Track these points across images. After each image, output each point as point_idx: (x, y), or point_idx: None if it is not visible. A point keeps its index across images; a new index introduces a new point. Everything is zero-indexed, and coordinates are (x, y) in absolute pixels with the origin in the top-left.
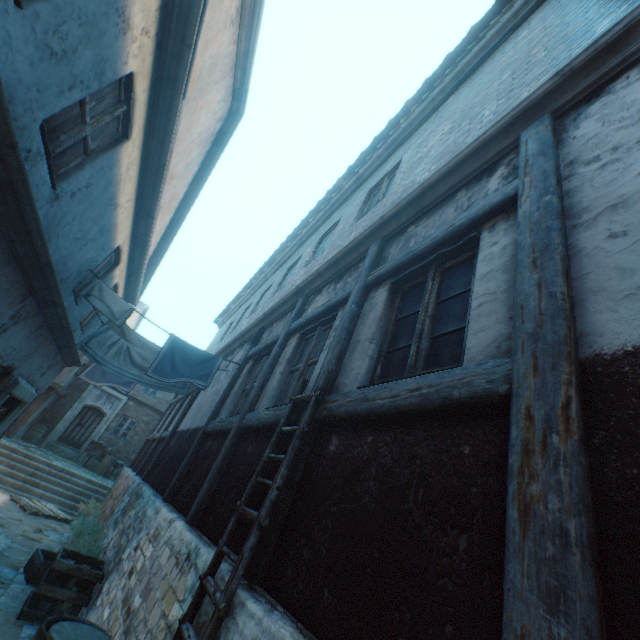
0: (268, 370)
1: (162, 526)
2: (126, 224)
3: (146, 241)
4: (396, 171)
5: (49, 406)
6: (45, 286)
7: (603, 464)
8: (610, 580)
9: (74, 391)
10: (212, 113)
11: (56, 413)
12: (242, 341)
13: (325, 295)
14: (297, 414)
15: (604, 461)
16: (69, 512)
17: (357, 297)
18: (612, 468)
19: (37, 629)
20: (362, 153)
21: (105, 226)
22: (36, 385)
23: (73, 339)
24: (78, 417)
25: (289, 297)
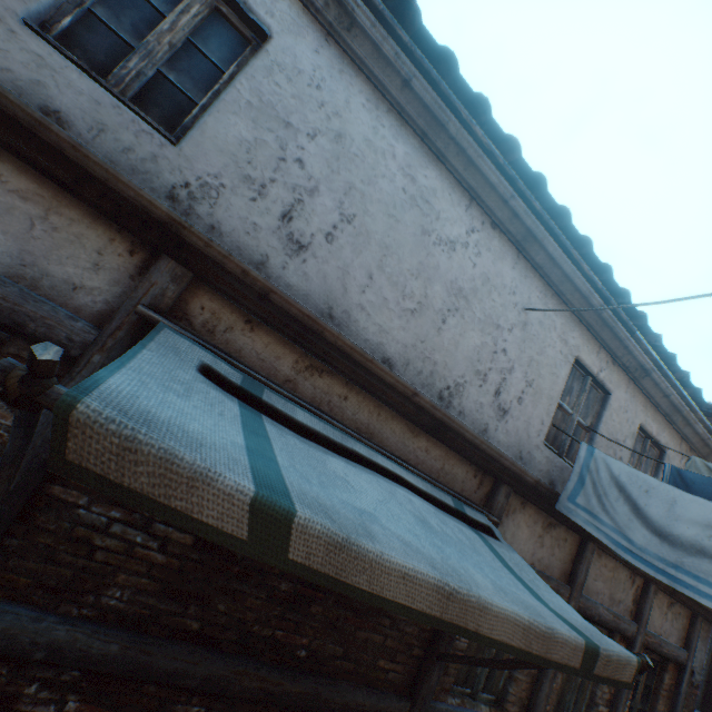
0: None
1: None
2: None
3: None
4: None
5: None
6: None
7: (710, 670)
8: (706, 684)
9: None
10: None
11: None
12: None
13: None
14: None
15: (710, 670)
16: None
17: None
18: (711, 671)
19: None
20: None
21: None
22: None
23: None
24: None
25: None
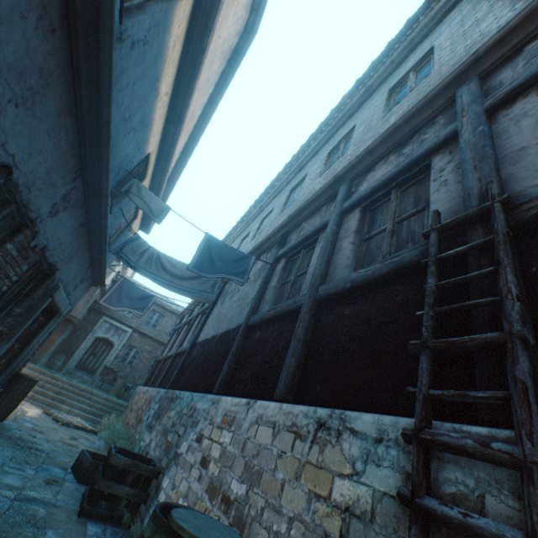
0: (330, 246)
1: (234, 411)
2: (158, 126)
3: (170, 155)
4: (424, 62)
5: (67, 338)
6: (96, 163)
7: None
8: None
9: (87, 325)
10: (236, 18)
11: (72, 344)
12: (258, 253)
13: (384, 167)
14: (448, 243)
15: None
16: (93, 426)
17: (481, 120)
18: None
19: (101, 527)
20: (372, 63)
21: (145, 117)
22: (69, 298)
23: (106, 249)
24: (91, 347)
25: (323, 190)
